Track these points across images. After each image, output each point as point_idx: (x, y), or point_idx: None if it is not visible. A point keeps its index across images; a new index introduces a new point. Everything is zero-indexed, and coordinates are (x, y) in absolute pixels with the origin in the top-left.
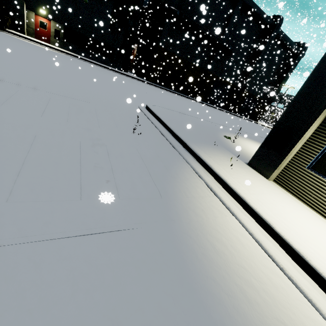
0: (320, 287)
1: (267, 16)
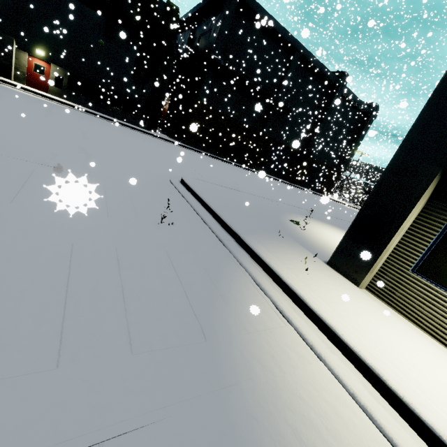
0: None
1: (330, 72)
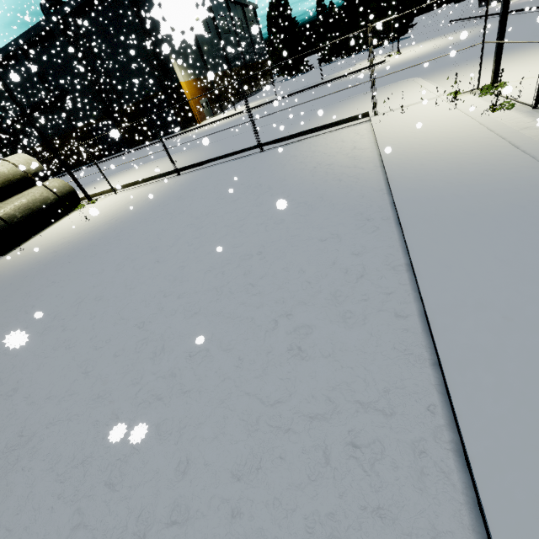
0: None
1: (39, 23)
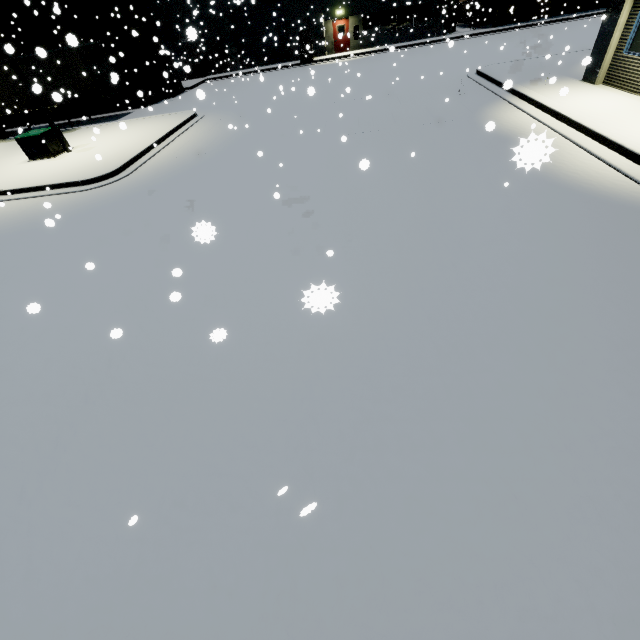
0: (554, 117)
1: None
